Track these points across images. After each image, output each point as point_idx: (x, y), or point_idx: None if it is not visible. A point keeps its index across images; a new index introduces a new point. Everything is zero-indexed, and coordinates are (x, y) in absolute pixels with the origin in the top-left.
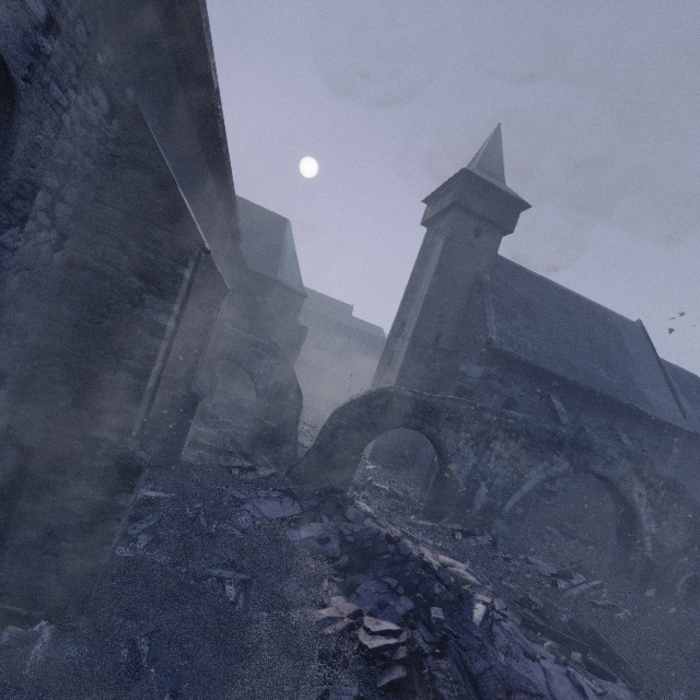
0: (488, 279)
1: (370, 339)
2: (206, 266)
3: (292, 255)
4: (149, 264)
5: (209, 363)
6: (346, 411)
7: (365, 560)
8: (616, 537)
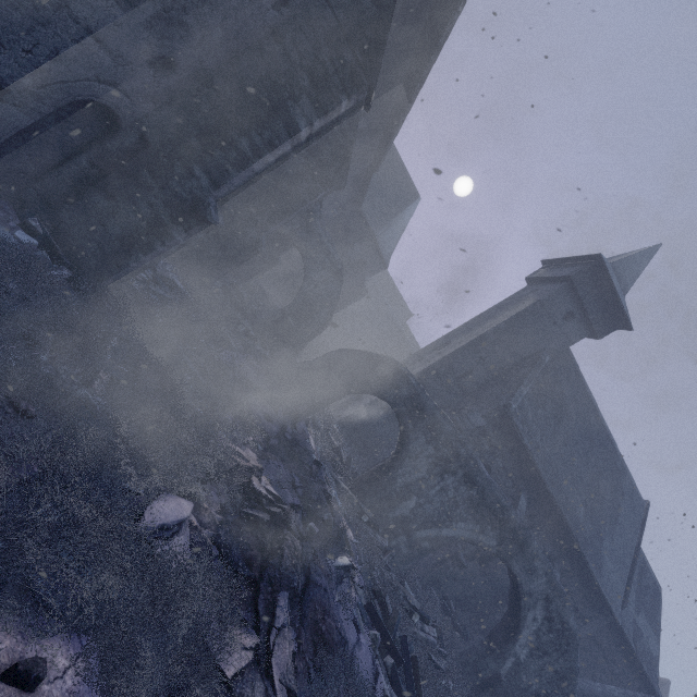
0: (546, 360)
1: (406, 349)
2: (343, 152)
3: (401, 227)
4: (325, 74)
5: (281, 244)
6: (355, 355)
7: (289, 456)
8: (486, 637)
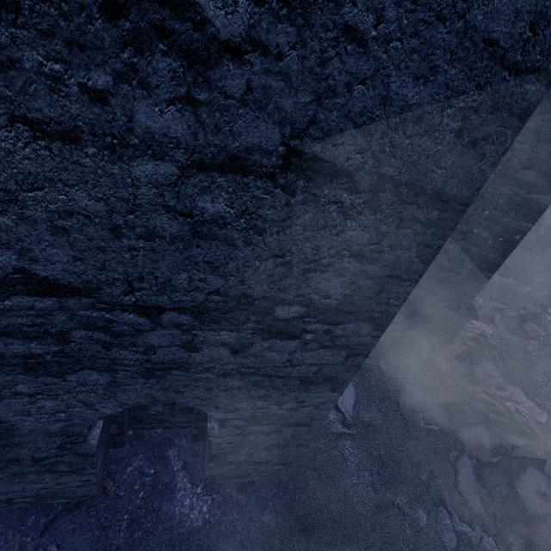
0: None
1: None
2: None
3: None
4: None
5: None
6: None
7: None
8: None
